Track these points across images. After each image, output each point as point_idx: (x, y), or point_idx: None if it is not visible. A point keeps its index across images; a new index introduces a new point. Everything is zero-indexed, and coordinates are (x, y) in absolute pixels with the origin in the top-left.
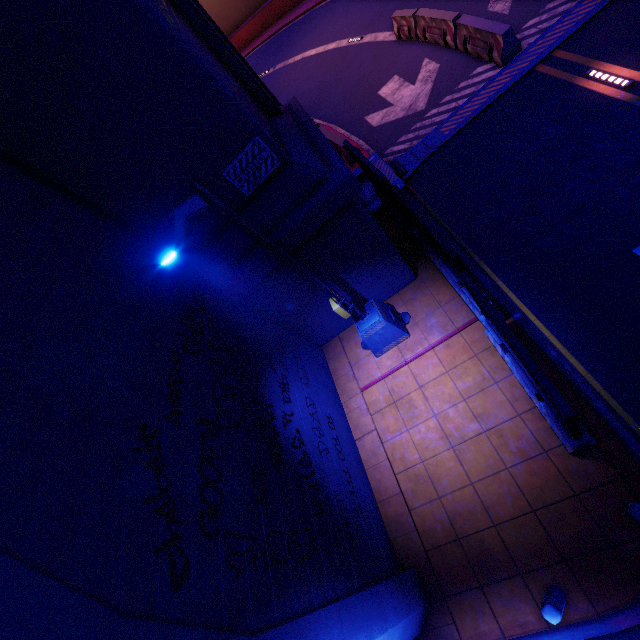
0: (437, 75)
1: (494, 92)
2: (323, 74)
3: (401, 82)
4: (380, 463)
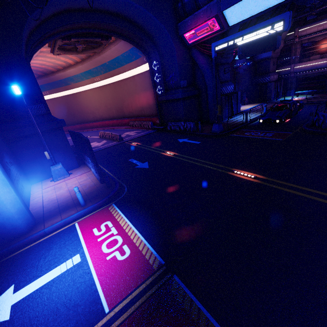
0: (106, 142)
1: (115, 144)
2: None
3: (97, 142)
4: (38, 202)
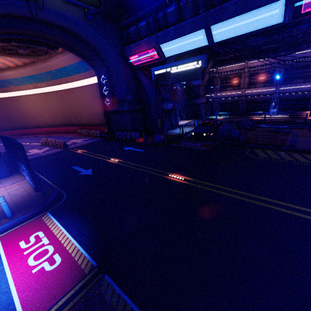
0: (48, 149)
1: (59, 151)
2: None
3: (37, 149)
4: None
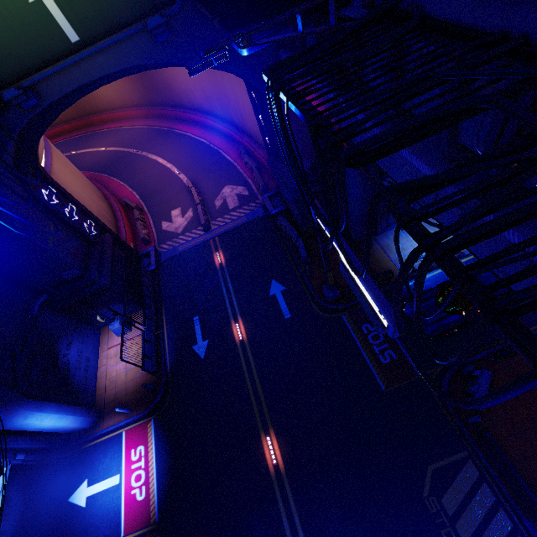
0: (190, 220)
1: (197, 242)
2: (159, 180)
3: (180, 213)
4: (103, 376)
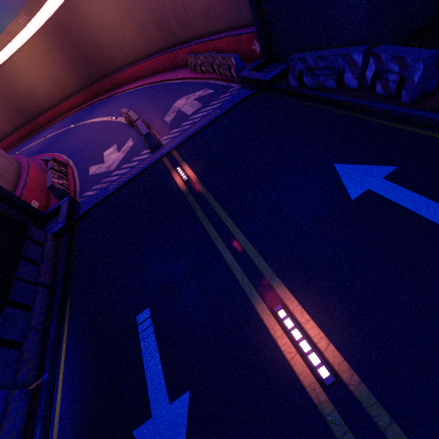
0: (129, 149)
1: (140, 168)
2: (92, 134)
3: (115, 149)
4: None
